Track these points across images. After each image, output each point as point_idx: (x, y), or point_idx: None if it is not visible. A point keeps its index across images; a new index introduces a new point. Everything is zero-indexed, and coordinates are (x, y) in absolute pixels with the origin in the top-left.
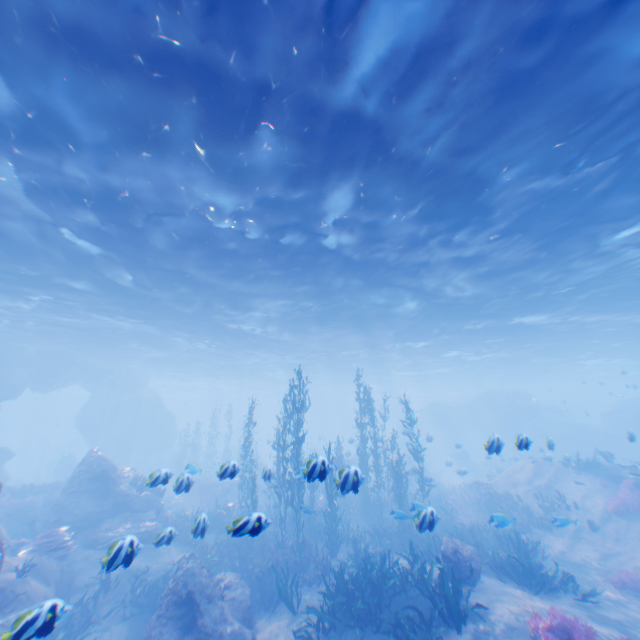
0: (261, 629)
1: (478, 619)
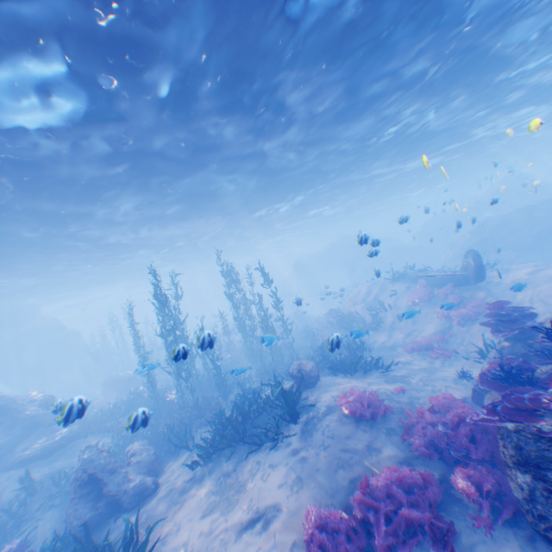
0: (166, 472)
1: (311, 410)
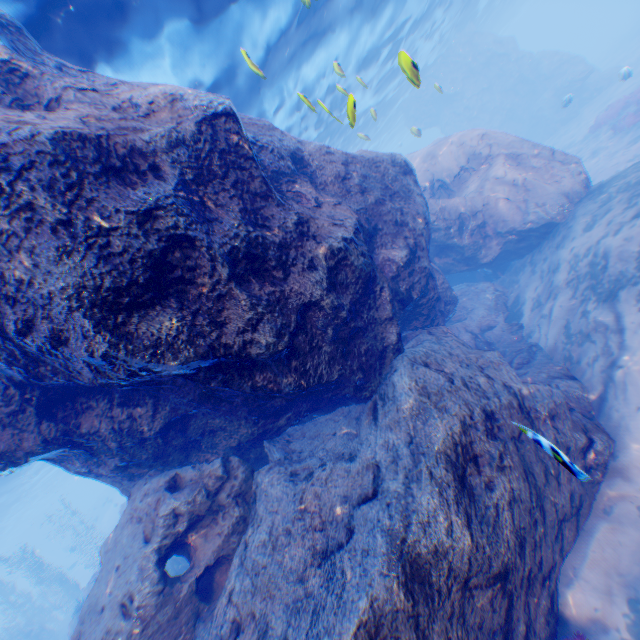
0: None
1: None
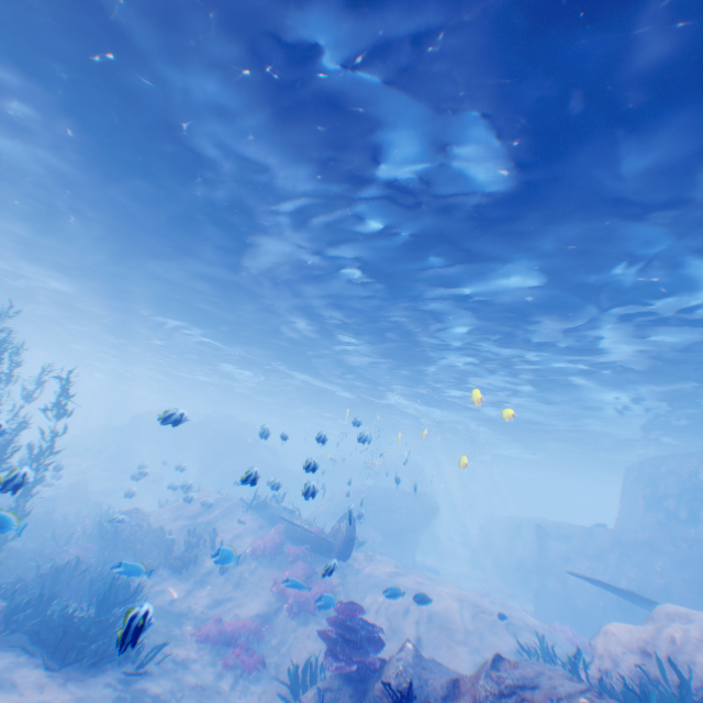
0: None
1: None
